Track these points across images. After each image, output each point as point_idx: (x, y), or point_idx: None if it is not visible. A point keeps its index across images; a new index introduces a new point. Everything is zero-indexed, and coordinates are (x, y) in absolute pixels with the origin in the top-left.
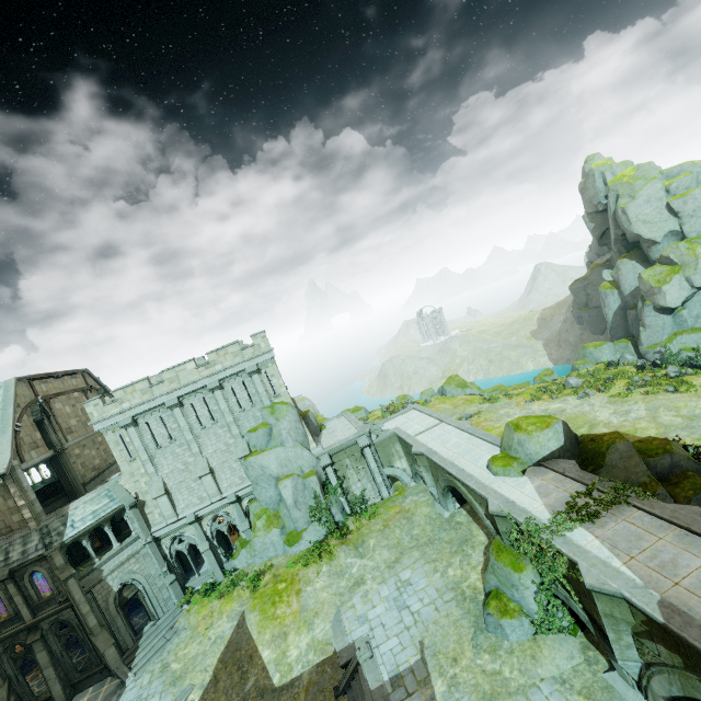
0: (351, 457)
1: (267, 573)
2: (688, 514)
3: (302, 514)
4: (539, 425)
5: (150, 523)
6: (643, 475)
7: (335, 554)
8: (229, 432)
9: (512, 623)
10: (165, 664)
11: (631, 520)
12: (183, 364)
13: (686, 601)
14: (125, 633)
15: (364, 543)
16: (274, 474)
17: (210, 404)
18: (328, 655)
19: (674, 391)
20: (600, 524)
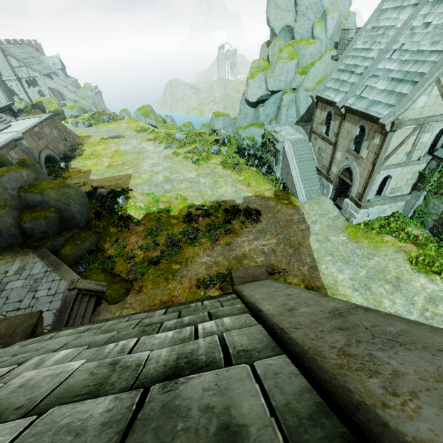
0: None
1: None
2: None
3: None
4: None
5: None
6: (3, 201)
7: None
8: None
9: None
10: None
11: None
12: None
13: None
14: None
15: None
16: None
17: None
18: None
19: (193, 162)
20: None
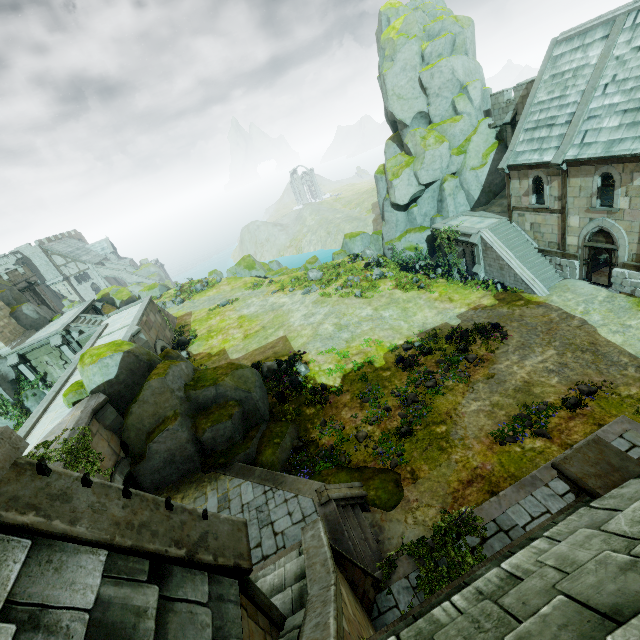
0: (49, 354)
1: None
2: None
3: None
4: (94, 358)
5: None
6: (171, 410)
7: None
8: None
9: None
10: None
11: None
12: None
13: None
14: None
15: None
16: None
17: None
18: None
19: (358, 296)
20: None
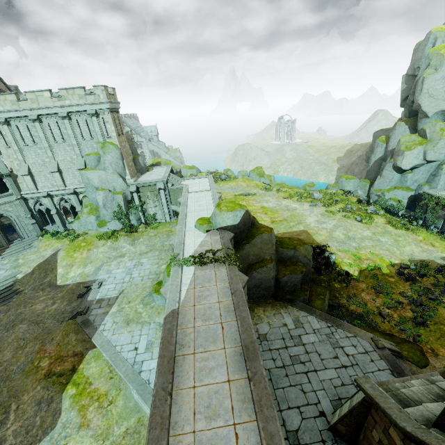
0: (151, 192)
1: (82, 236)
2: (239, 279)
3: (108, 213)
4: (229, 208)
5: (21, 188)
6: (268, 255)
7: (118, 239)
8: (74, 150)
9: (157, 297)
10: (17, 259)
11: (217, 272)
12: (41, 91)
13: (187, 314)
14: (1, 239)
15: (139, 239)
16: (95, 186)
17: (61, 128)
18: (85, 281)
19: (359, 221)
20: (203, 268)
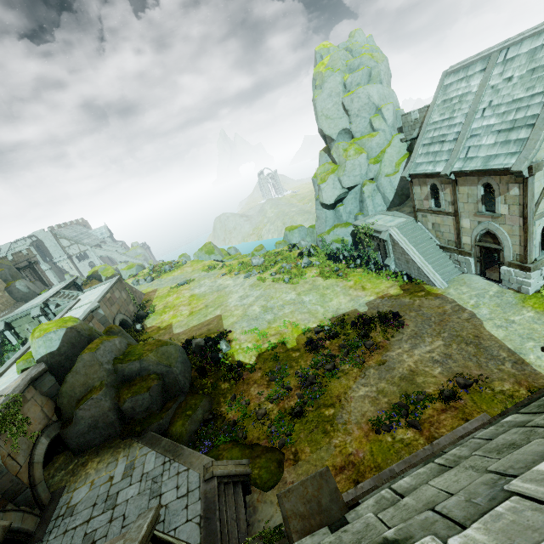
0: (30, 323)
1: None
2: None
3: None
4: (41, 333)
5: None
6: (98, 381)
7: None
8: None
9: None
10: None
11: None
12: None
13: None
14: None
15: None
16: None
17: None
18: None
19: (286, 282)
20: None
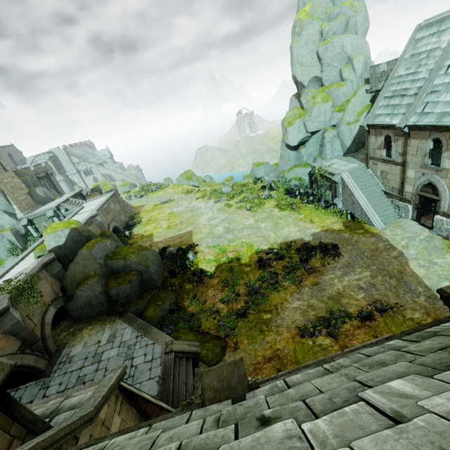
0: (46, 221)
1: None
2: None
3: (1, 251)
4: (52, 230)
5: None
6: (93, 271)
7: None
8: None
9: None
10: None
11: None
12: None
13: None
14: None
15: None
16: None
17: None
18: None
19: (248, 209)
20: None
